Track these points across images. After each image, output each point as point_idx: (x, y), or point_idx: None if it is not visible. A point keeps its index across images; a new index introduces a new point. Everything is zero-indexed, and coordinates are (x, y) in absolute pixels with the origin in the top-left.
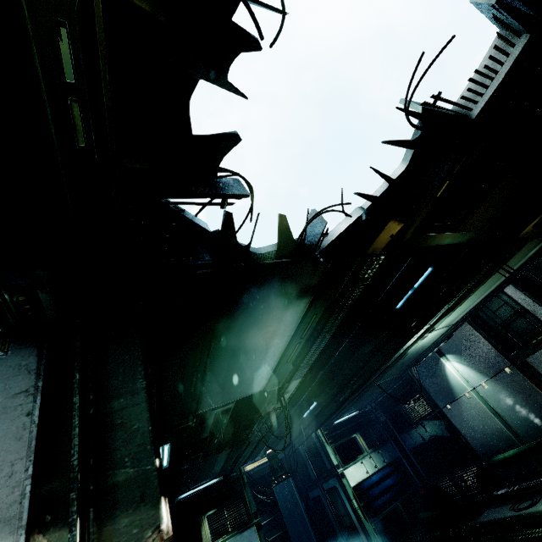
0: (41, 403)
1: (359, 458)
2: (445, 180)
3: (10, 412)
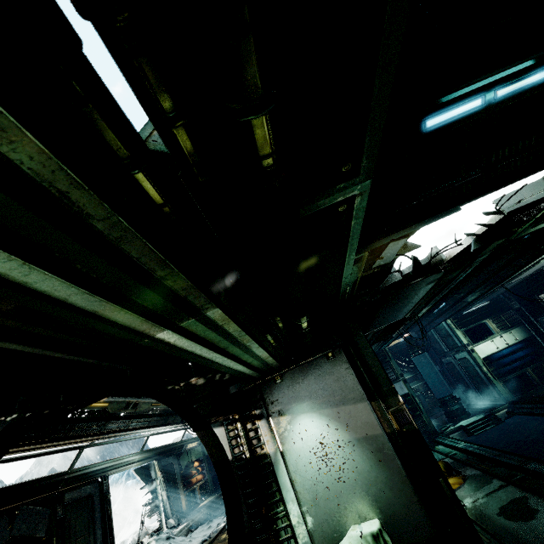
0: (353, 371)
1: (489, 338)
2: (541, 211)
3: (347, 374)
